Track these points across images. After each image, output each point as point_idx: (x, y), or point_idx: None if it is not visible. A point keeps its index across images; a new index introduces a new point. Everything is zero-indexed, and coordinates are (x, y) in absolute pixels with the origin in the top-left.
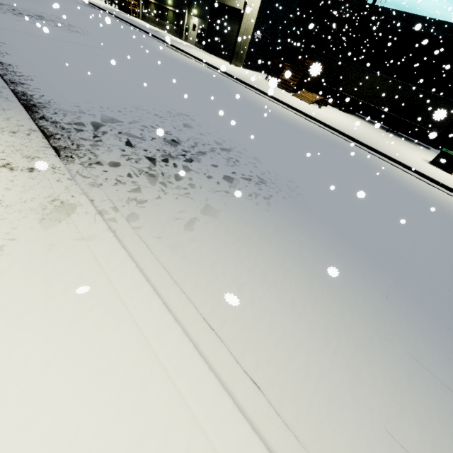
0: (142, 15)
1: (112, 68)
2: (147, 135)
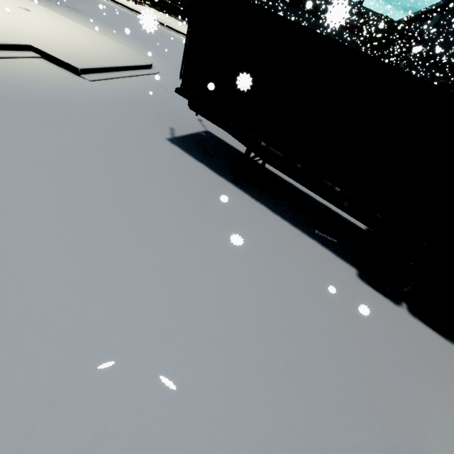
0: None
1: None
2: None
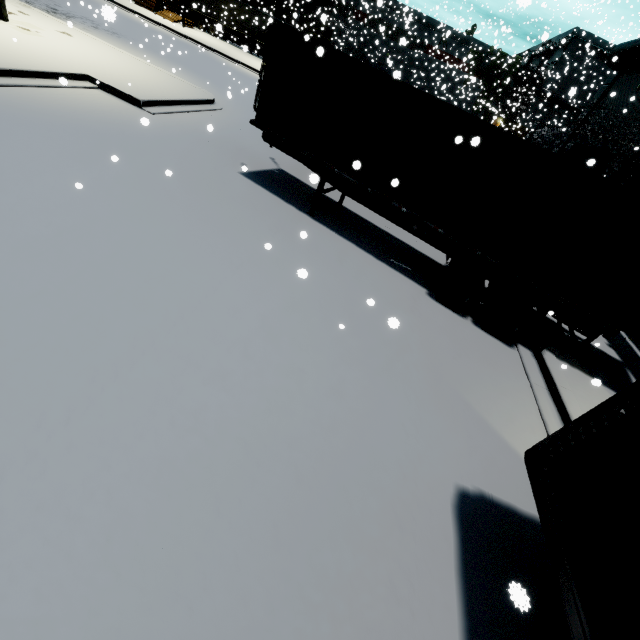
0: None
1: None
2: (35, 2)
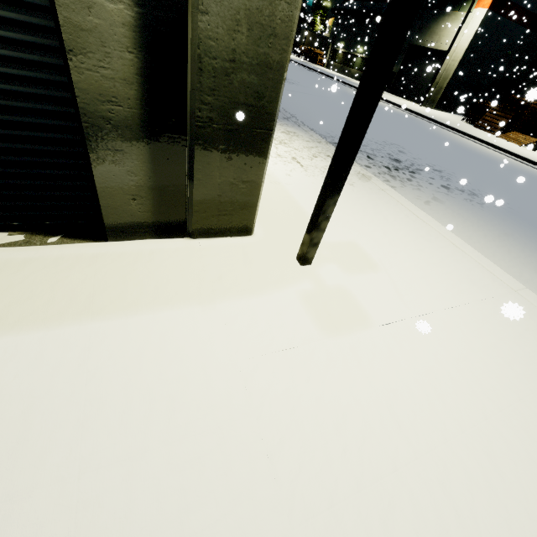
0: (327, 64)
1: (330, 109)
2: (377, 154)
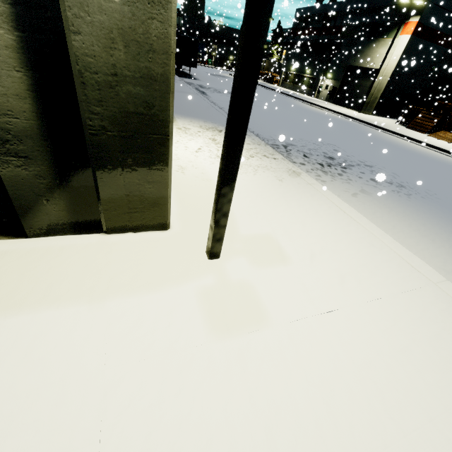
0: (281, 83)
1: (278, 118)
2: (313, 153)
